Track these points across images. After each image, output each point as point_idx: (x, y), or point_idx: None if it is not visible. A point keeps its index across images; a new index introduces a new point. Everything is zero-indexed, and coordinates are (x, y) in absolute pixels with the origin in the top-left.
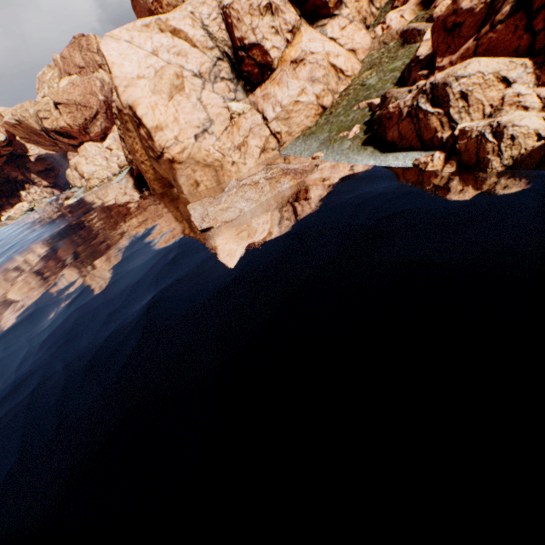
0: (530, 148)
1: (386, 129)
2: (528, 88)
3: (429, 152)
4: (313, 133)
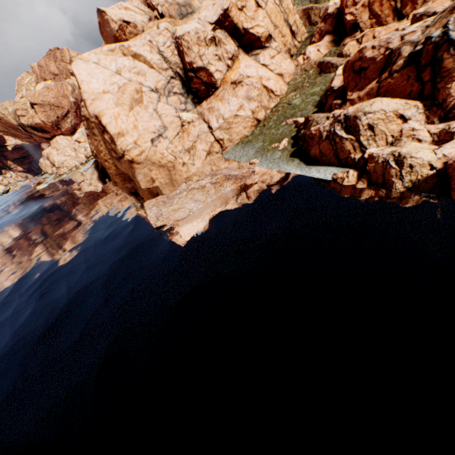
0: (425, 175)
1: (309, 146)
2: (420, 125)
3: (345, 169)
4: (250, 141)
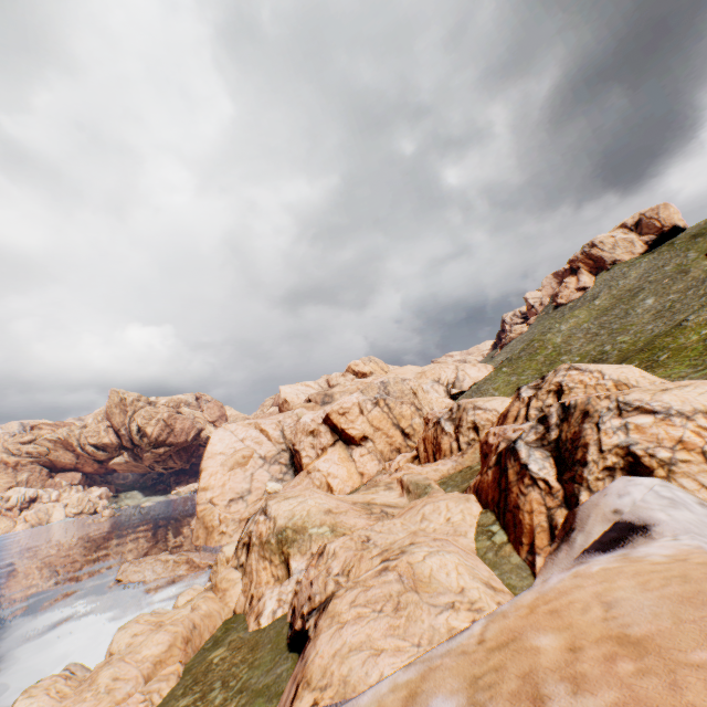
0: None
1: None
2: None
3: None
4: None
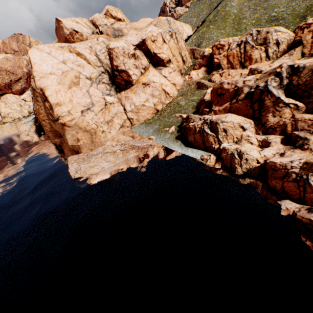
0: (254, 166)
1: (188, 134)
2: (252, 134)
3: (208, 153)
4: (151, 123)
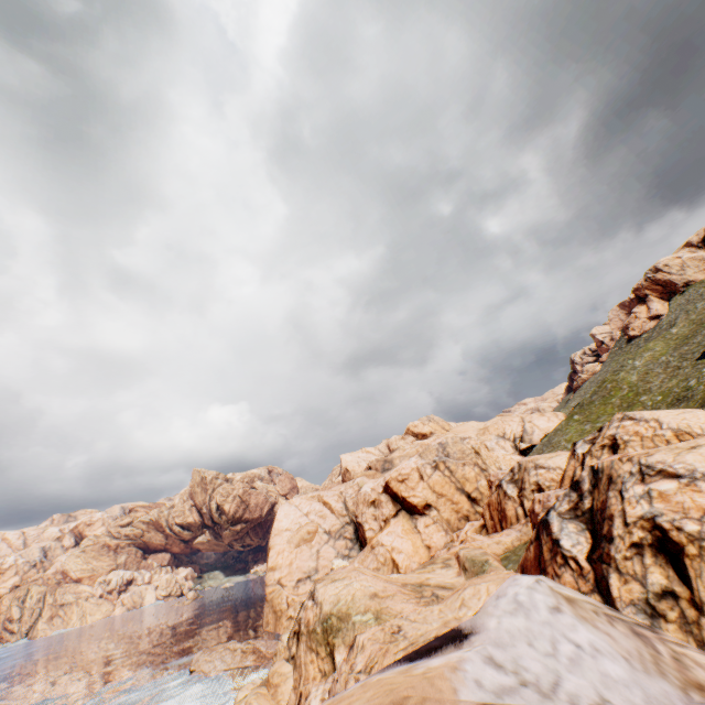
0: None
1: None
2: None
3: None
4: None
